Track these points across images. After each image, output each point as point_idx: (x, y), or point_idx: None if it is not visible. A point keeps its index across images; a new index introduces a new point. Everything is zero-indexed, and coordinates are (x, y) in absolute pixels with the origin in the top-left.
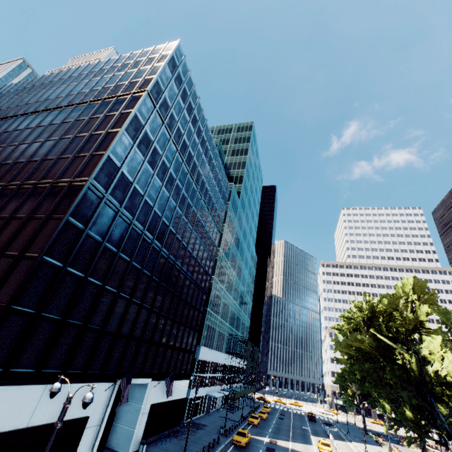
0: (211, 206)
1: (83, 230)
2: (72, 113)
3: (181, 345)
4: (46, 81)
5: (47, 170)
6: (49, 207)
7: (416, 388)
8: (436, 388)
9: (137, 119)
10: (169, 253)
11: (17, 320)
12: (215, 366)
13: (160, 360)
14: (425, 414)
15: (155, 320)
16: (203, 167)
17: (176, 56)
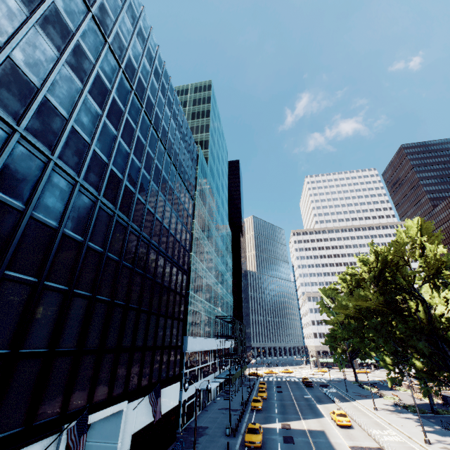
0: (178, 165)
1: None
2: None
3: (163, 342)
4: None
5: None
6: None
7: (427, 337)
8: (447, 333)
9: None
10: (130, 219)
11: None
12: (206, 354)
13: (137, 370)
14: (435, 360)
15: (120, 318)
16: (162, 109)
17: None
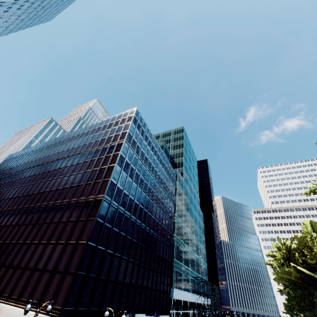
0: (166, 188)
1: (103, 223)
2: (88, 156)
3: (160, 288)
4: (70, 136)
5: (81, 192)
6: (86, 214)
7: None
8: None
9: (121, 156)
10: (145, 225)
11: (79, 279)
12: (186, 304)
13: (149, 300)
14: None
15: (142, 272)
16: (158, 166)
17: (136, 116)
